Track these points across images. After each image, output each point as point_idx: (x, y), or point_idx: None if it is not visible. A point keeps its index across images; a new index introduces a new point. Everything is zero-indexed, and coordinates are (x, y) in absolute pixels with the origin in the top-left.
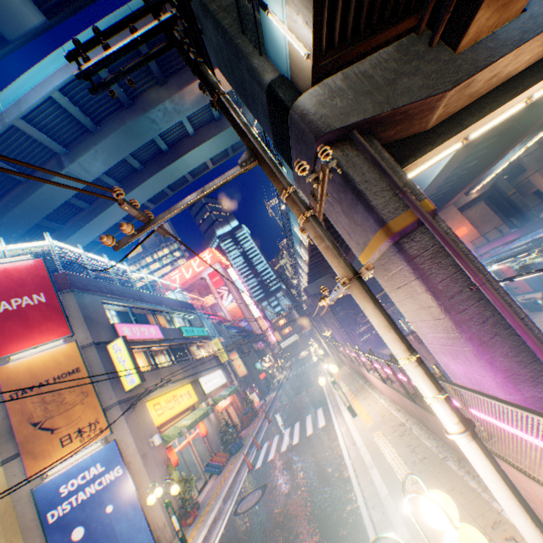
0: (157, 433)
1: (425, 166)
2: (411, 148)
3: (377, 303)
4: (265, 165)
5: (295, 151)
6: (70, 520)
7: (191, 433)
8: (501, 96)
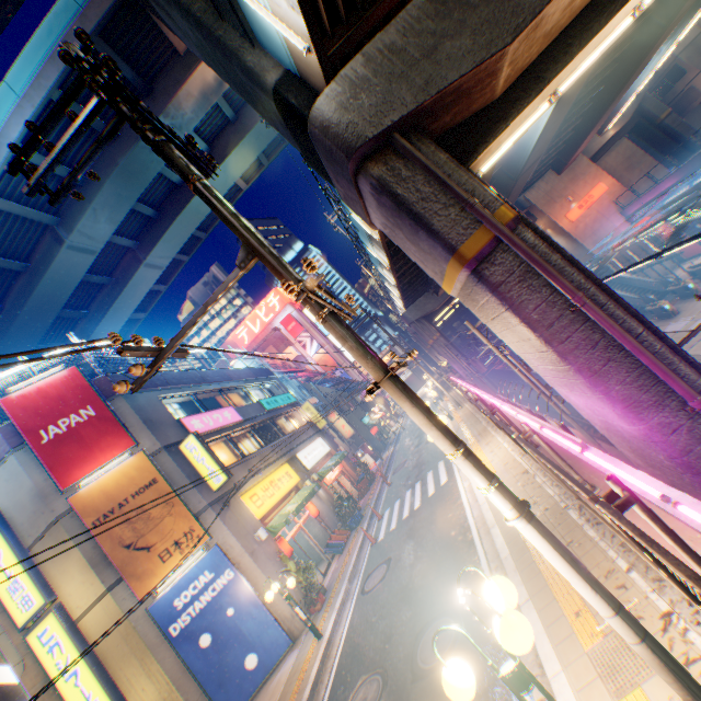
0: (261, 526)
1: (504, 149)
2: (479, 132)
3: (415, 400)
4: (266, 263)
5: (331, 171)
6: (194, 629)
7: (301, 515)
8: (593, 20)
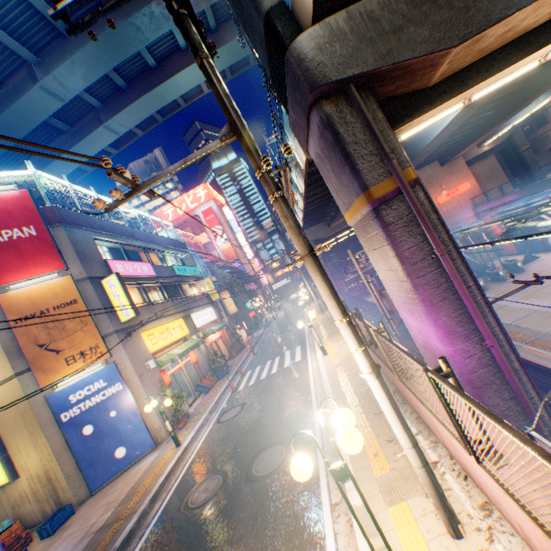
0: (152, 358)
1: (422, 127)
2: (410, 107)
3: (325, 276)
4: (243, 143)
5: (291, 97)
6: (81, 420)
7: (183, 360)
8: (513, 53)
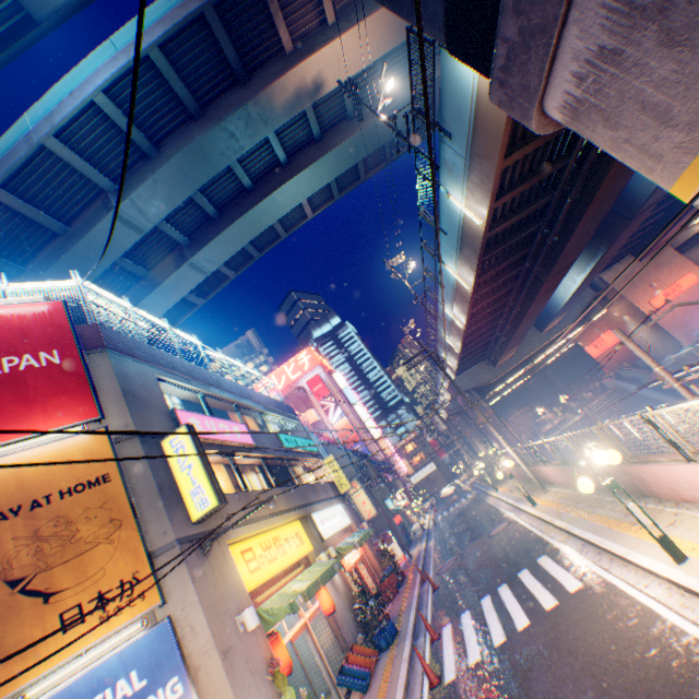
0: (249, 605)
1: None
2: None
3: None
4: None
5: None
6: None
7: (305, 608)
8: None
